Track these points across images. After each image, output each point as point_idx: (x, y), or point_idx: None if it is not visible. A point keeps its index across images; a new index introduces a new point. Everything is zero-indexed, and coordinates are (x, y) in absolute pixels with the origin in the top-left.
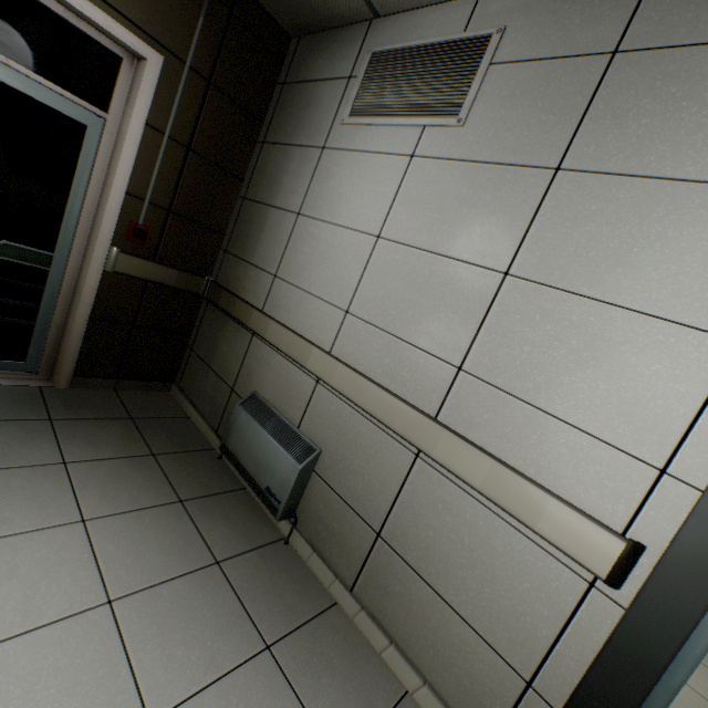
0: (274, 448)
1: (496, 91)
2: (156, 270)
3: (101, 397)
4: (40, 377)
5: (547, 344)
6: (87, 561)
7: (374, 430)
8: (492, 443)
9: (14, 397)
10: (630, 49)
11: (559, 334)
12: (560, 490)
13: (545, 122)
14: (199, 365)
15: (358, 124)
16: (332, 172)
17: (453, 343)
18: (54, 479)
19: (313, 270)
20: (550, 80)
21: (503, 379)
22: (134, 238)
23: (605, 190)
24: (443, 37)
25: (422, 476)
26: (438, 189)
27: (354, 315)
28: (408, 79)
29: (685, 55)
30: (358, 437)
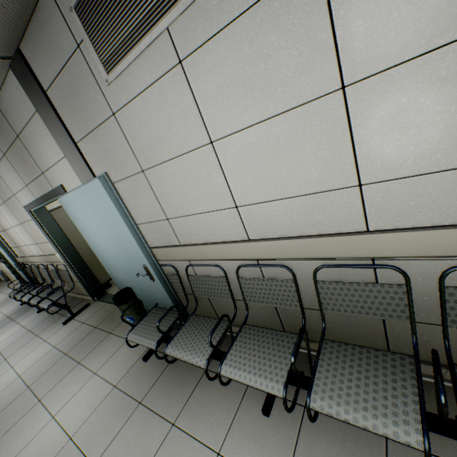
0: (0, 275)
1: None
2: None
3: None
4: None
5: None
6: None
7: None
8: None
9: None
10: None
11: None
12: None
13: None
14: None
15: None
16: None
17: None
18: None
19: None
20: None
21: None
22: None
23: None
24: None
25: (1, 264)
26: None
27: None
28: None
29: None
30: (0, 265)
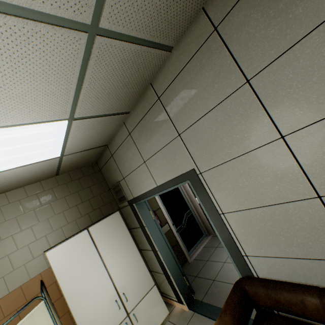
0: None
1: None
2: None
3: None
4: (208, 236)
5: None
6: None
7: None
8: None
9: (213, 239)
10: None
11: None
12: None
13: None
14: None
15: None
16: None
17: None
18: None
19: None
20: None
21: None
22: None
23: None
24: None
25: None
26: None
27: None
28: None
29: None
30: None
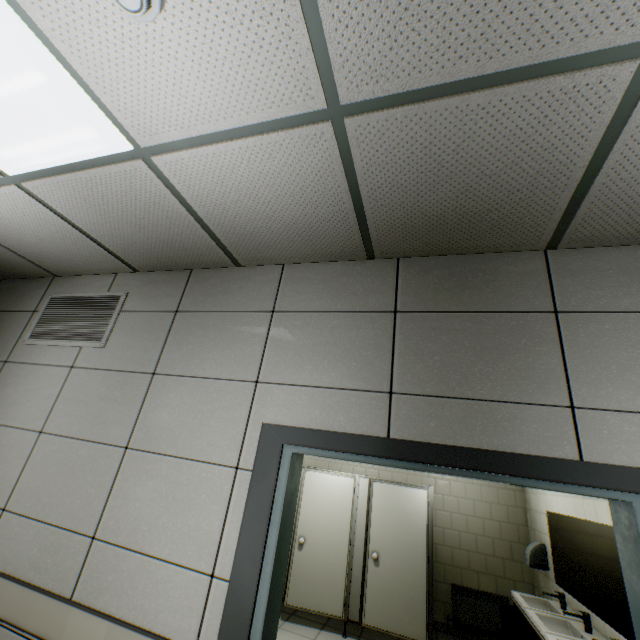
0: None
1: (124, 326)
2: None
3: None
4: None
5: (150, 497)
6: None
7: (13, 639)
8: (115, 602)
9: None
10: (183, 310)
11: (156, 487)
12: (159, 626)
13: (148, 345)
14: None
15: (36, 344)
16: (11, 380)
17: (90, 515)
18: None
19: None
20: (150, 322)
21: (124, 536)
22: None
23: (176, 385)
24: (96, 293)
25: None
26: (88, 390)
27: (11, 511)
28: (73, 316)
29: (203, 316)
30: None
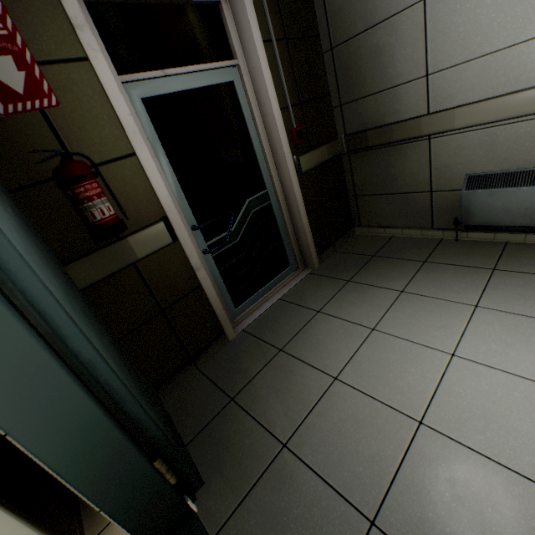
0: None
1: None
2: (316, 155)
3: (339, 259)
4: (300, 270)
5: None
6: (525, 319)
7: None
8: None
9: (313, 284)
10: None
11: None
12: None
13: None
14: (373, 201)
15: None
16: None
17: None
18: (416, 300)
19: (486, 29)
20: None
21: None
22: (298, 141)
23: None
24: None
25: None
26: None
27: None
28: None
29: None
30: None
